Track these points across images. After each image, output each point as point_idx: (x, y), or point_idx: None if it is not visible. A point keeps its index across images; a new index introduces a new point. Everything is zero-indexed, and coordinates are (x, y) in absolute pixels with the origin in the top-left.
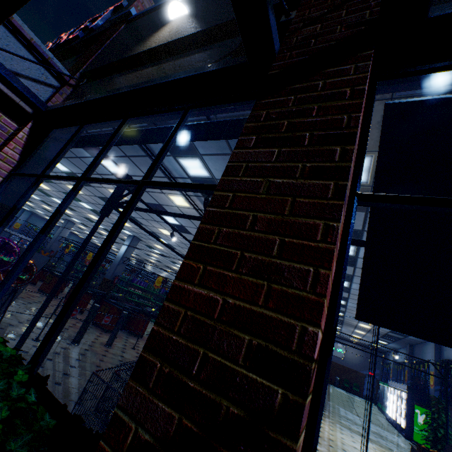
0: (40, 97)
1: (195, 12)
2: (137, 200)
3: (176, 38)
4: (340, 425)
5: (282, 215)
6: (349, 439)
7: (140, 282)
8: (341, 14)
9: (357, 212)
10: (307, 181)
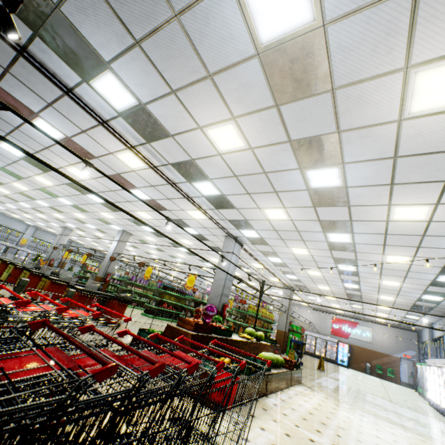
0: None
1: None
2: None
3: None
4: (361, 411)
5: None
6: (371, 427)
7: (139, 280)
8: None
9: (321, 95)
10: None
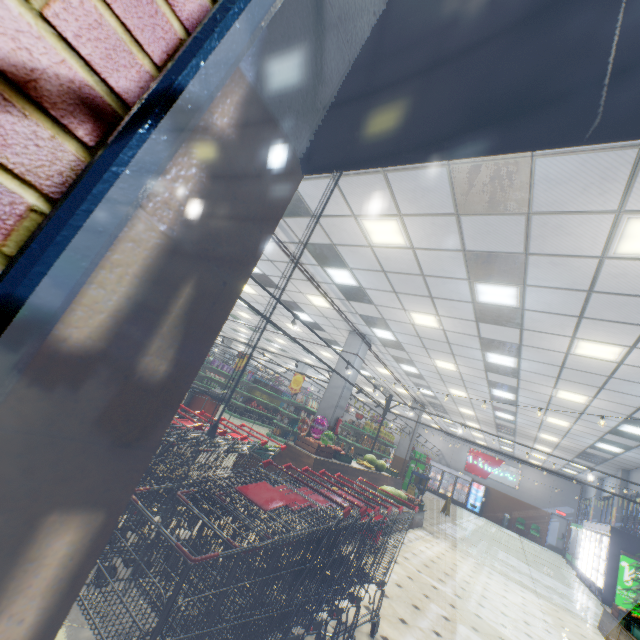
0: None
1: None
2: None
3: None
4: (490, 569)
5: None
6: (498, 586)
7: (222, 366)
8: None
9: (513, 216)
10: None
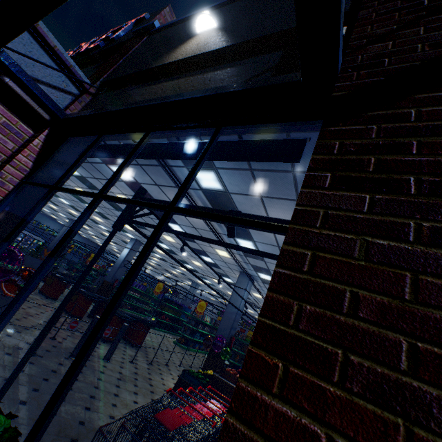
0: (59, 104)
1: (225, 26)
2: (163, 229)
3: (205, 51)
4: None
5: (402, 299)
6: None
7: (139, 286)
8: (418, 31)
9: None
10: (431, 249)
